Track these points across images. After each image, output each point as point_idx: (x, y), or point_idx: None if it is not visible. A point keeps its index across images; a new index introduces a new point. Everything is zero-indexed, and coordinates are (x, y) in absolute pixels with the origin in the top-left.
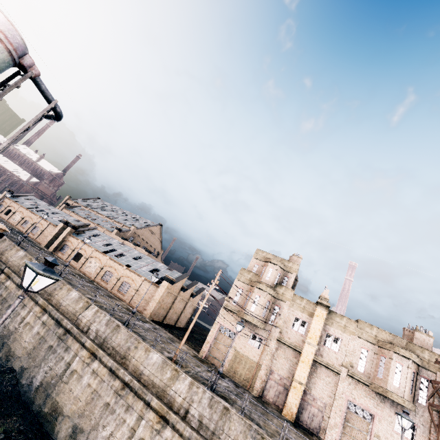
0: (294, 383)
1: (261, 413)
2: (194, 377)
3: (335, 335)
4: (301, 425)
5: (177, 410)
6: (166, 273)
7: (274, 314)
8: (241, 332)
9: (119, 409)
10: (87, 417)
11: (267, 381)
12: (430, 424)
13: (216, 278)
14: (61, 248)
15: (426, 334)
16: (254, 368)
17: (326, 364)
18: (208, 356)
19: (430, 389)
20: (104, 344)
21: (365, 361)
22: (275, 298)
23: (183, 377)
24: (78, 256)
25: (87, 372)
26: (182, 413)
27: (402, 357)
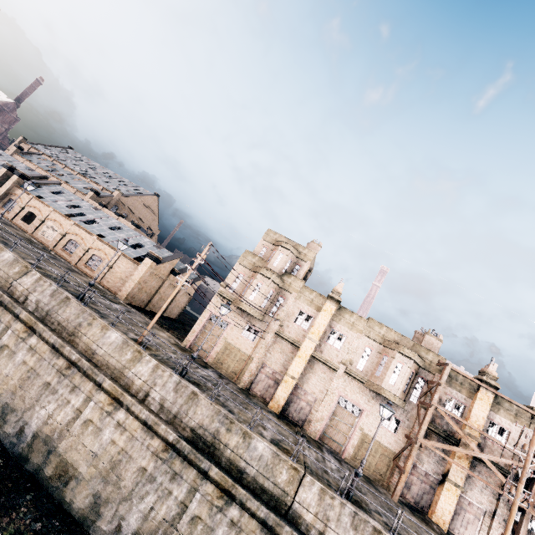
0: (286, 377)
1: (241, 403)
2: (162, 361)
3: (340, 332)
4: (286, 417)
5: (136, 393)
6: (153, 251)
7: (277, 306)
8: (235, 322)
9: (62, 389)
10: (21, 397)
11: (258, 375)
12: (415, 420)
13: (204, 252)
14: (5, 204)
15: (436, 337)
16: (245, 361)
17: (325, 360)
18: (193, 346)
19: (424, 389)
20: (47, 318)
21: (366, 359)
22: (280, 288)
23: (147, 359)
24: (33, 218)
25: (22, 349)
26: (141, 396)
27: (405, 357)
